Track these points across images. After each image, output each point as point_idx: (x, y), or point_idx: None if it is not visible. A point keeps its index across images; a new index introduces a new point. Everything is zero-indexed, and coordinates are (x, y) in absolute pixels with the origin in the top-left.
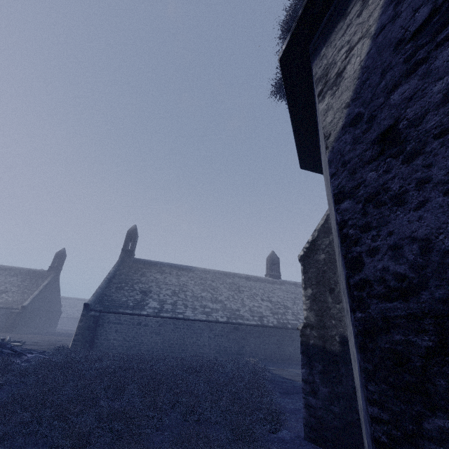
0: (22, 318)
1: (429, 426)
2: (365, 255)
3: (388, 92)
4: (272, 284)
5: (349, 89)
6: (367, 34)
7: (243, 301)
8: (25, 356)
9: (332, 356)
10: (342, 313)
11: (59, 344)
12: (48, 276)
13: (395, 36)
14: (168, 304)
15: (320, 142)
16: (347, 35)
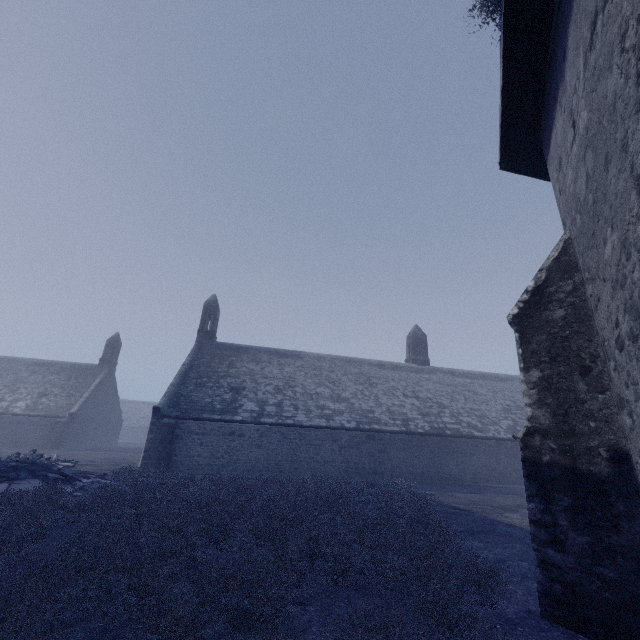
0: (71, 429)
1: None
2: None
3: None
4: (417, 373)
5: None
6: None
7: (378, 398)
8: (79, 481)
9: (593, 482)
10: (612, 409)
11: (124, 463)
12: (99, 372)
13: None
14: (270, 405)
15: (560, 102)
16: None
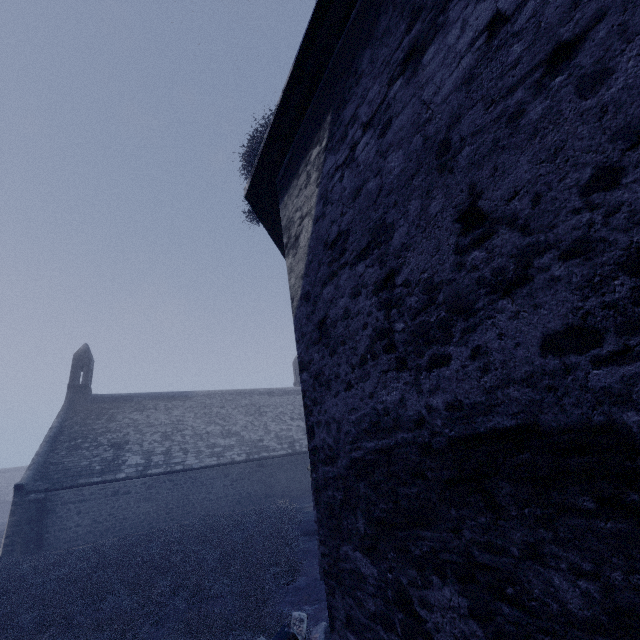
0: None
1: (342, 552)
2: (315, 425)
3: (322, 286)
4: None
5: (302, 261)
6: (311, 215)
7: (267, 426)
8: None
9: None
10: None
11: None
12: None
13: (324, 235)
14: (157, 454)
15: None
16: (300, 200)
